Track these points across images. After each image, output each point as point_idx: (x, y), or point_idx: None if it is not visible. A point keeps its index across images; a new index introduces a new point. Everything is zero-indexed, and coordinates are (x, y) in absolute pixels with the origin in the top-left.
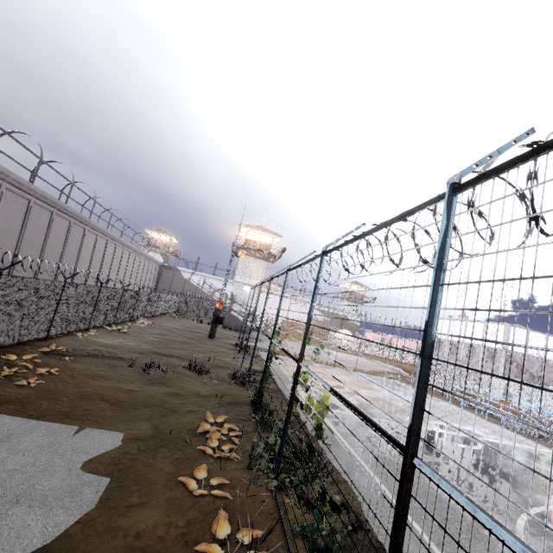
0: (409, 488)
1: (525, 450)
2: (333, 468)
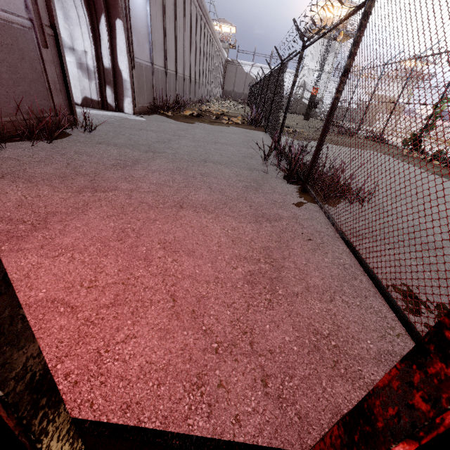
0: None
1: None
2: None
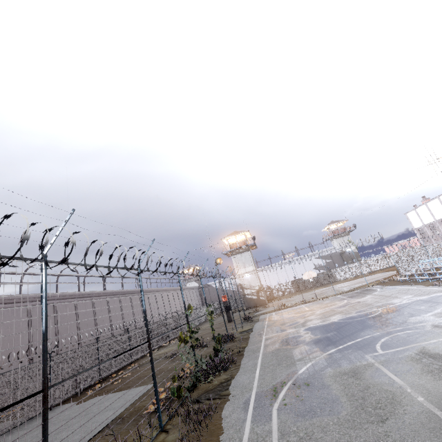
0: (150, 349)
1: (425, 299)
2: (239, 364)
